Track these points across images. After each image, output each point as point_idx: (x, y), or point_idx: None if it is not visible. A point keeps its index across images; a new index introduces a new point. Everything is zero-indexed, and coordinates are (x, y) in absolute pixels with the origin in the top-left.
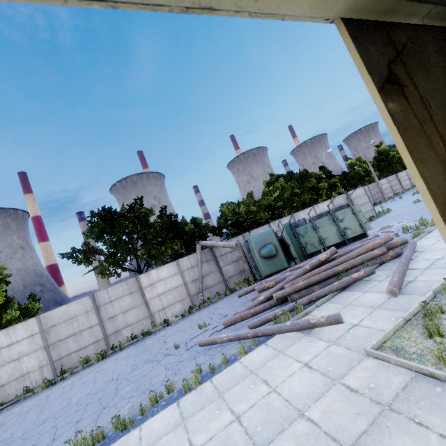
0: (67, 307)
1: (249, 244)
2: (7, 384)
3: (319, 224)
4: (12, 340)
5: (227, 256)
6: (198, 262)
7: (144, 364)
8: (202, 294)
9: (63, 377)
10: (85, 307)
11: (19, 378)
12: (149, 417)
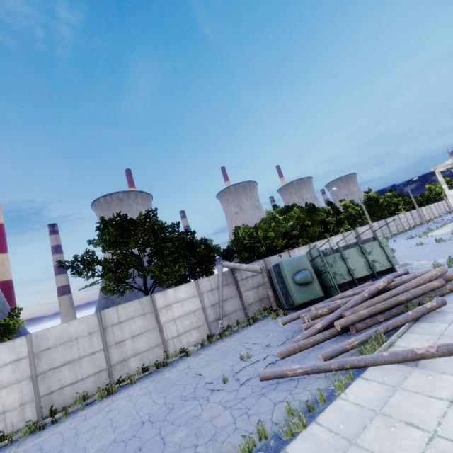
0: (67, 326)
1: (280, 268)
2: None
3: (347, 254)
4: None
5: (248, 280)
6: (220, 284)
7: (184, 402)
8: (222, 321)
9: (55, 419)
10: (89, 327)
11: None
12: None
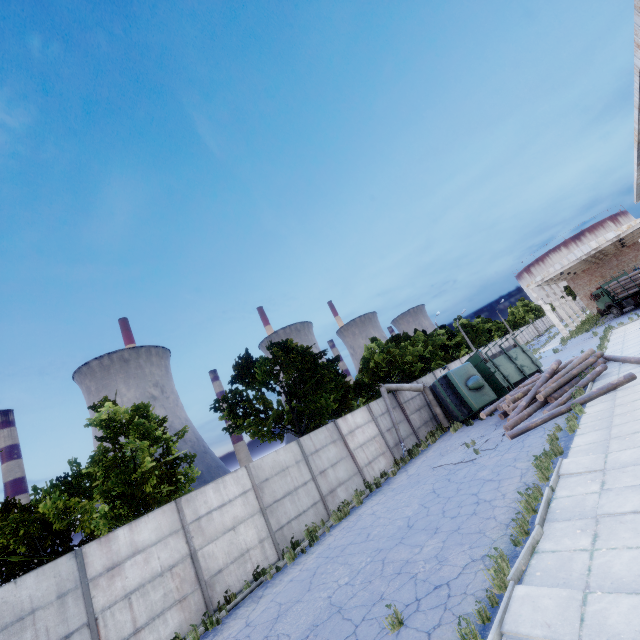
0: (276, 455)
1: (449, 378)
2: (225, 568)
3: (498, 362)
4: (223, 499)
5: (410, 403)
6: (390, 407)
7: (454, 473)
8: (404, 444)
9: (310, 541)
10: (294, 456)
11: (238, 559)
12: (567, 446)
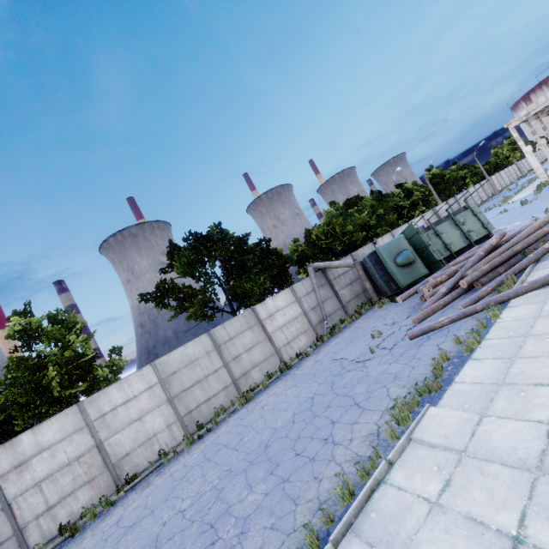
0: (184, 349)
1: (378, 255)
2: (132, 452)
3: (441, 229)
4: (128, 395)
5: (340, 278)
6: (315, 286)
7: (342, 376)
8: (327, 321)
9: (209, 428)
10: (205, 347)
11: (145, 443)
12: (452, 377)
